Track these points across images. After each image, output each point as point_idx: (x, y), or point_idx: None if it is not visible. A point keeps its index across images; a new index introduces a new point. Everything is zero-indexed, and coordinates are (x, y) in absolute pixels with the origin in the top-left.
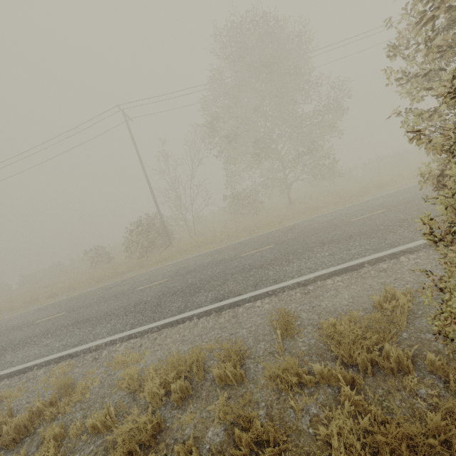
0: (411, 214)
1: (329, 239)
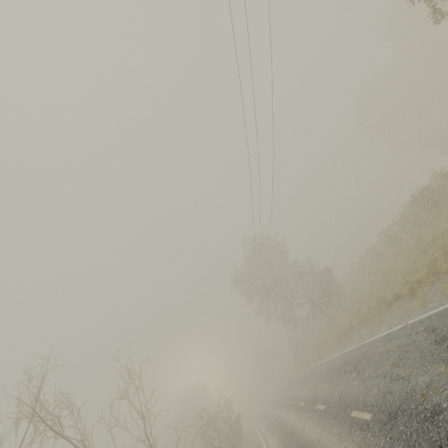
0: (274, 417)
1: (272, 414)
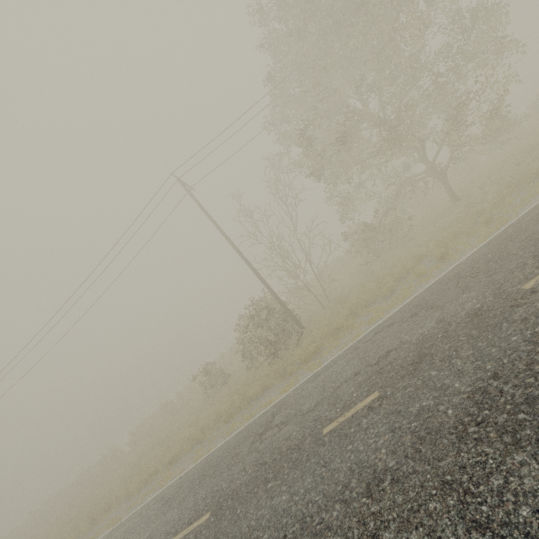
0: None
1: None
